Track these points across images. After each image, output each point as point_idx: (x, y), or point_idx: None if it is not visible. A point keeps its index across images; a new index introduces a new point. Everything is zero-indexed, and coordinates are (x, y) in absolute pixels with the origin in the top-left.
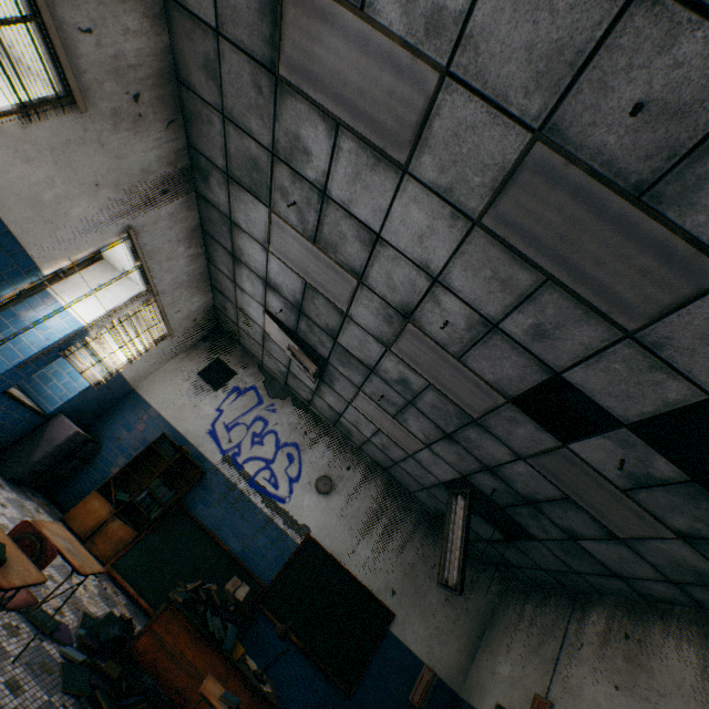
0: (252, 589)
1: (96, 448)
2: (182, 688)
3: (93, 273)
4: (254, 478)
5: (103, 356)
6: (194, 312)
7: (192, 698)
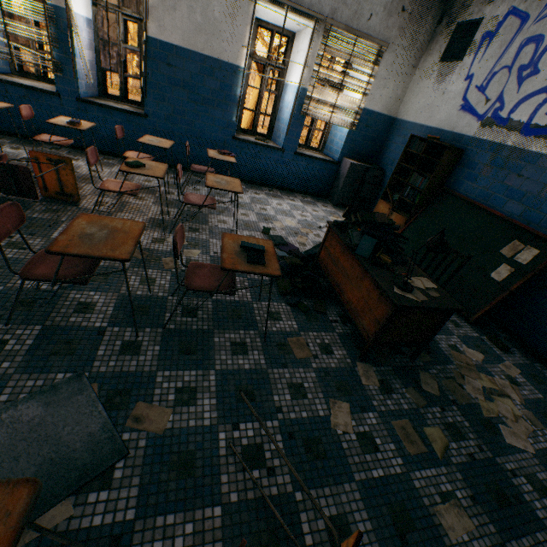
0: (541, 253)
1: (379, 173)
2: (339, 283)
3: (294, 49)
4: (527, 123)
5: (334, 102)
6: (392, 4)
7: (344, 290)
